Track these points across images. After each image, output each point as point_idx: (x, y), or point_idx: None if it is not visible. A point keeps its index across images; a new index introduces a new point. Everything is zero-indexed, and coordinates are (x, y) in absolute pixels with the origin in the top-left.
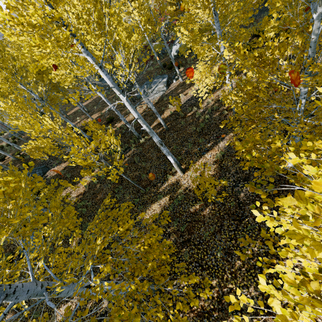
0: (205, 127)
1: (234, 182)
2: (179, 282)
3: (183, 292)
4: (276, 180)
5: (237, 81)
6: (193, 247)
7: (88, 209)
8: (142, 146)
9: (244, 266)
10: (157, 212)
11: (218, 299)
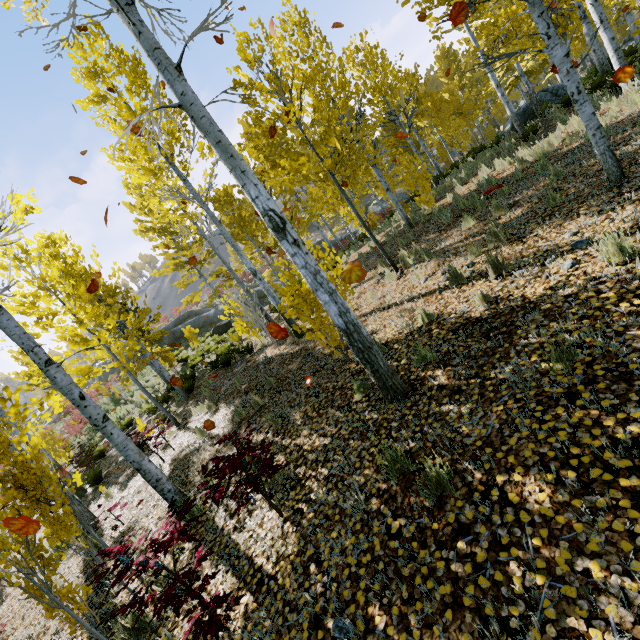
0: None
1: None
2: None
3: None
4: None
5: None
6: None
7: None
8: None
9: None
10: None
11: None
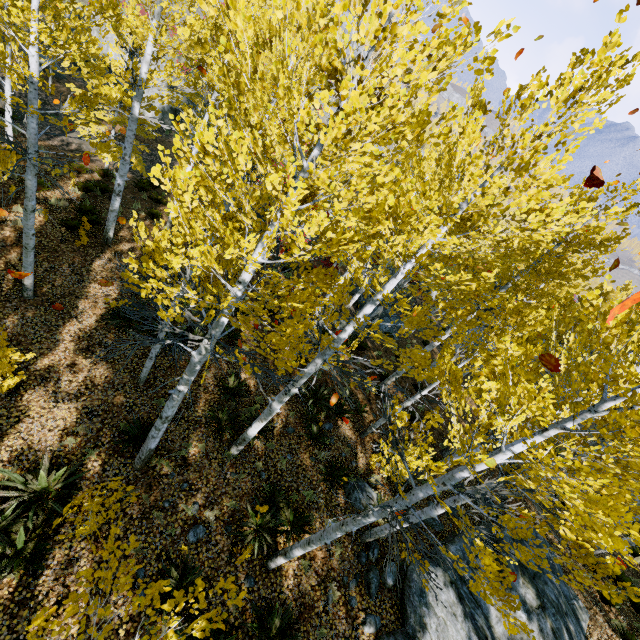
0: None
1: None
2: None
3: None
4: None
5: None
6: None
7: None
8: None
9: None
10: None
11: None
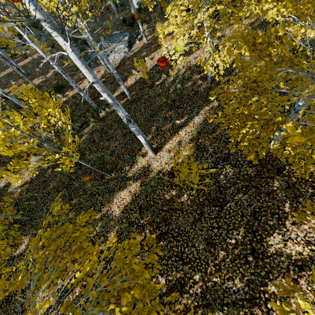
0: (176, 99)
1: (212, 163)
2: (158, 280)
3: (163, 291)
4: (257, 161)
5: (242, 29)
6: (172, 240)
7: (38, 201)
8: (103, 120)
9: (228, 256)
10: (127, 200)
11: (202, 294)
